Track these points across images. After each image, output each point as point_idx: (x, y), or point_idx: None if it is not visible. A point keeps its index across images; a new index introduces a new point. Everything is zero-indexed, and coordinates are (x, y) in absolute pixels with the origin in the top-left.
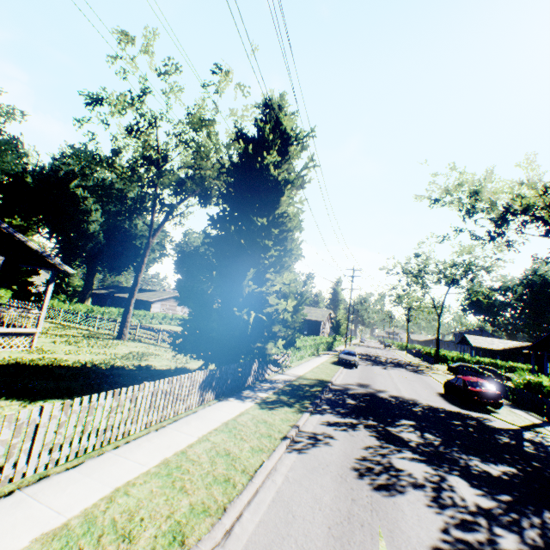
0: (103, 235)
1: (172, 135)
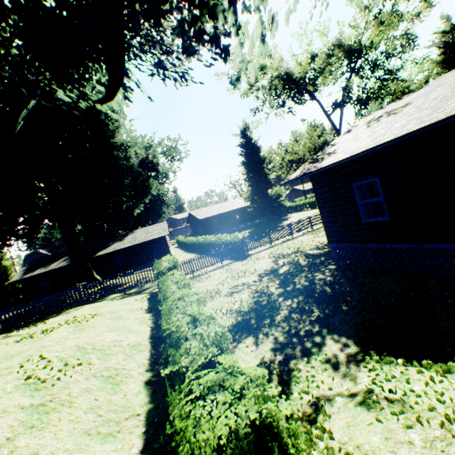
0: (137, 164)
1: (354, 27)
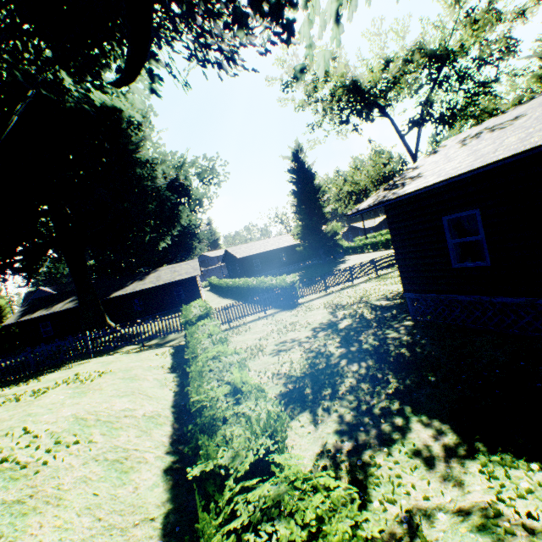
0: (165, 186)
1: (440, 28)
